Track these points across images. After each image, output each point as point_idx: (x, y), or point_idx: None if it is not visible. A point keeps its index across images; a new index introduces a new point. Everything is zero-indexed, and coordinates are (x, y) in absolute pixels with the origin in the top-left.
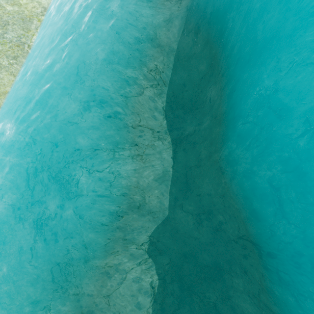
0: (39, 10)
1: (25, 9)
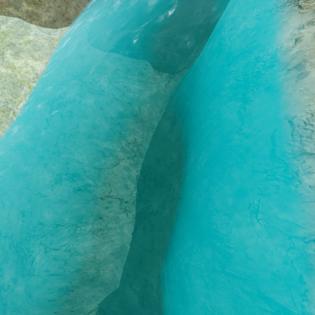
0: (31, 76)
1: (18, 73)
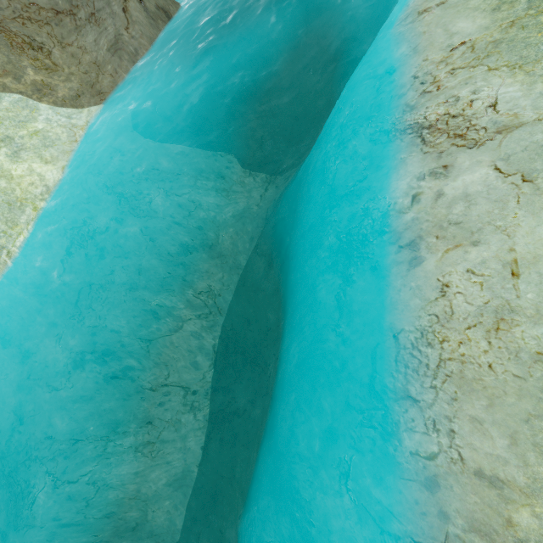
0: (39, 190)
1: (18, 186)
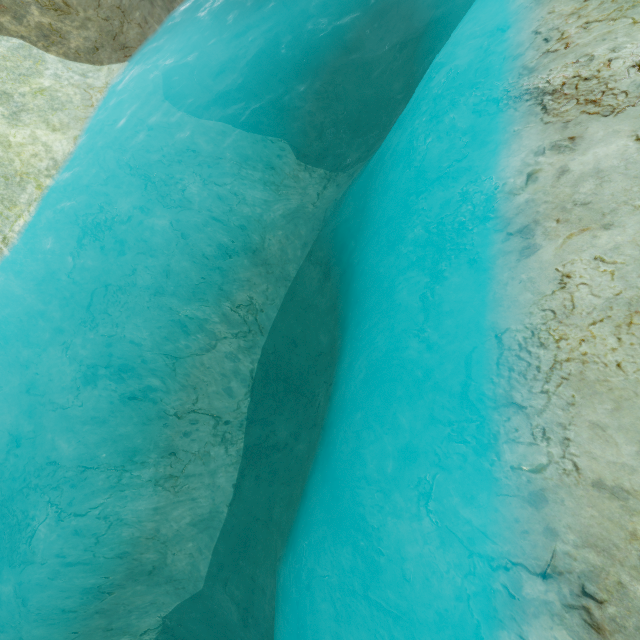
0: (44, 164)
1: (17, 157)
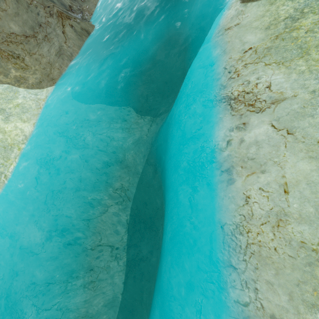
0: (21, 138)
1: (9, 137)
